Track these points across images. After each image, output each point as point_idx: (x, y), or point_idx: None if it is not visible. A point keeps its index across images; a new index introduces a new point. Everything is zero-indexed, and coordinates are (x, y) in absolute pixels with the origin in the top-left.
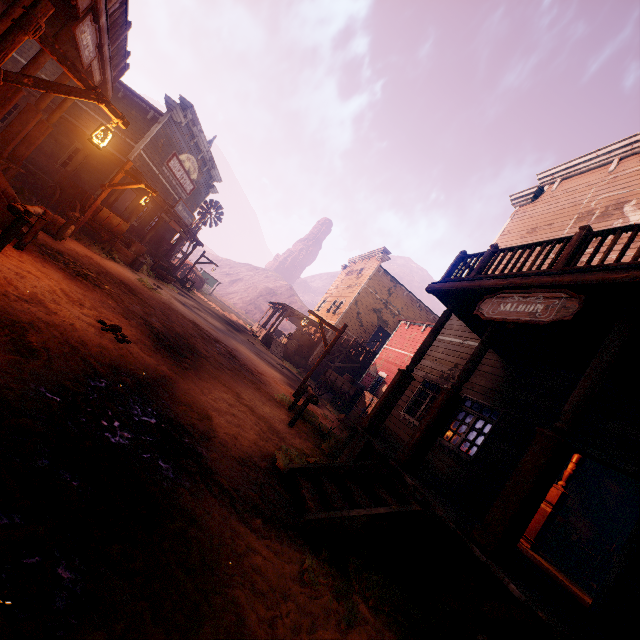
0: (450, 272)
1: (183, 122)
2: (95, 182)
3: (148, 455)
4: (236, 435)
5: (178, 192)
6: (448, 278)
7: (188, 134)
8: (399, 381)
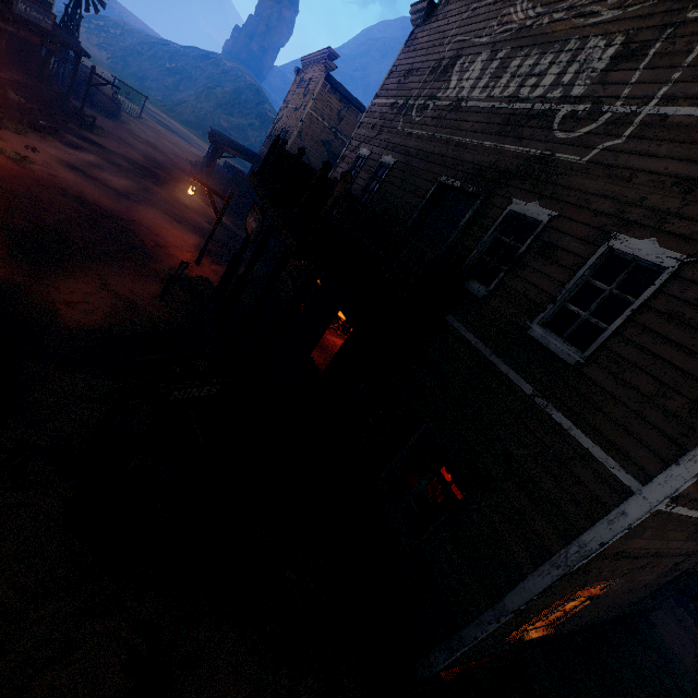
0: (266, 160)
1: None
2: None
3: None
4: (80, 320)
5: None
6: (262, 168)
7: None
8: (231, 263)
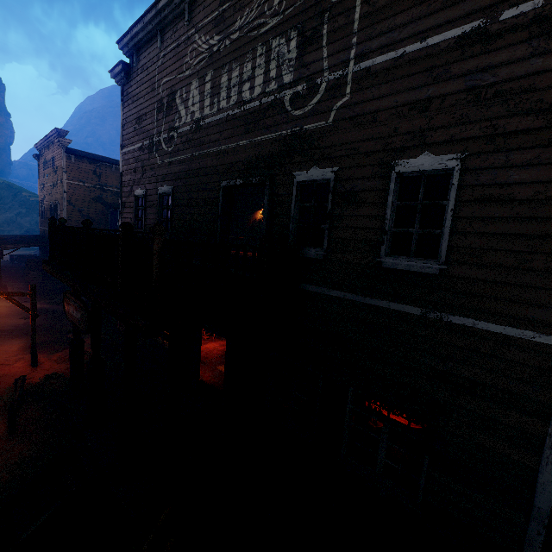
0: (52, 245)
1: None
2: None
3: None
4: None
5: None
6: (52, 254)
7: None
8: (73, 353)
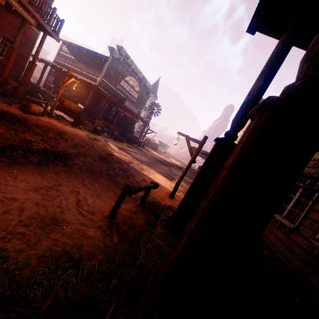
0: None
1: (121, 58)
2: (86, 99)
3: None
4: None
5: (130, 99)
6: None
7: (126, 65)
8: (211, 153)
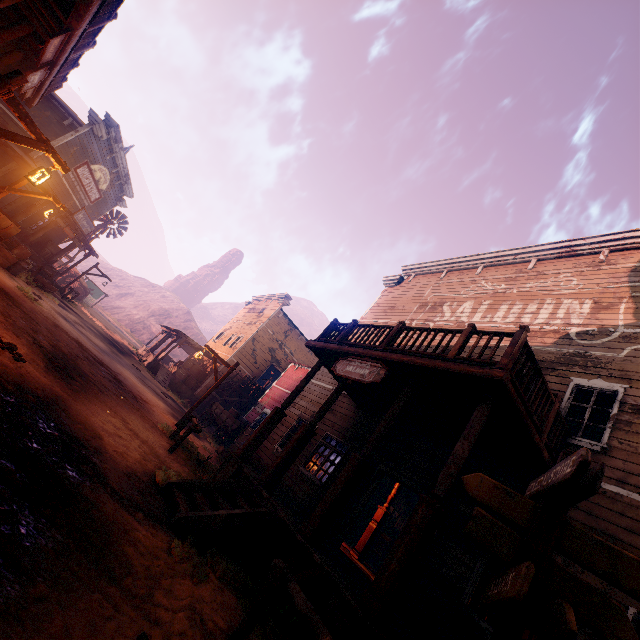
0: (325, 333)
1: (104, 137)
2: None
3: (57, 459)
4: (123, 453)
5: (80, 198)
6: (322, 338)
7: (107, 148)
8: (273, 417)
